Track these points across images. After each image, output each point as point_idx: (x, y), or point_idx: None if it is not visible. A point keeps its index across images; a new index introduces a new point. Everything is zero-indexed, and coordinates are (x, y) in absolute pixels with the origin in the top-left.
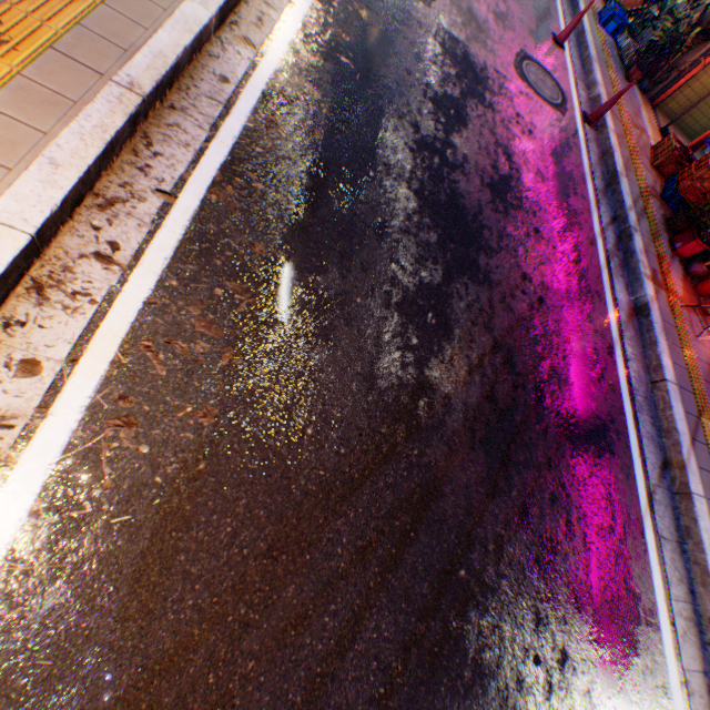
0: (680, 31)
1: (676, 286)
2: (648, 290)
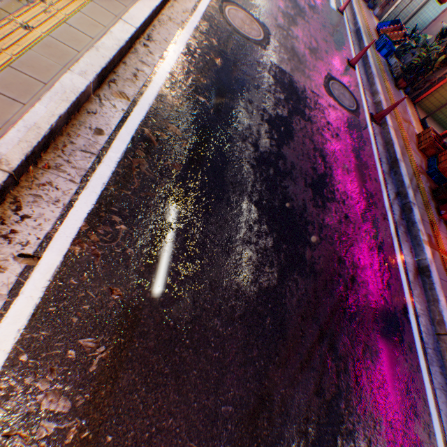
0: (431, 58)
1: (444, 244)
2: (427, 253)
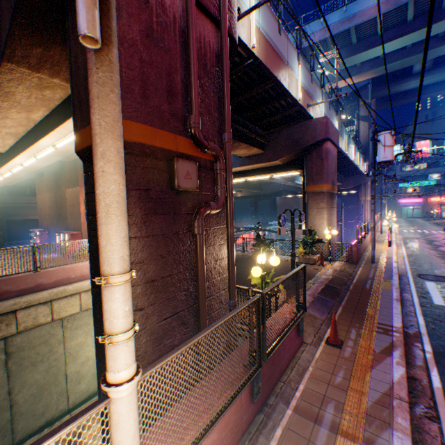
0: None
1: None
2: None
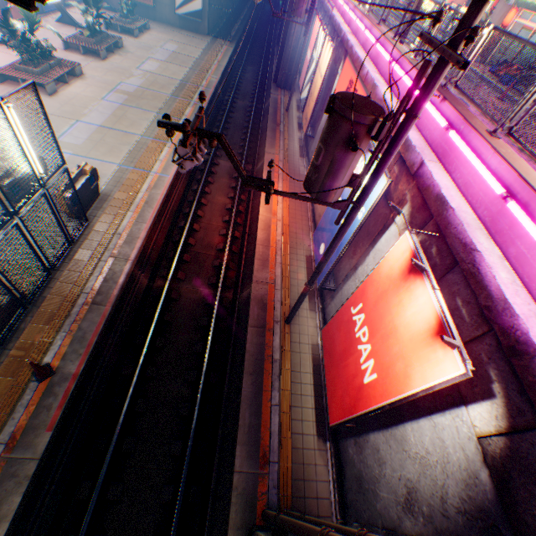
0: None
1: None
2: None
